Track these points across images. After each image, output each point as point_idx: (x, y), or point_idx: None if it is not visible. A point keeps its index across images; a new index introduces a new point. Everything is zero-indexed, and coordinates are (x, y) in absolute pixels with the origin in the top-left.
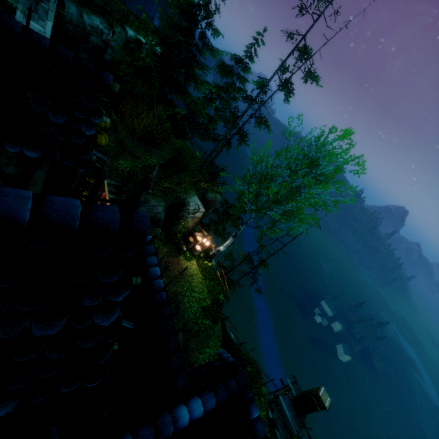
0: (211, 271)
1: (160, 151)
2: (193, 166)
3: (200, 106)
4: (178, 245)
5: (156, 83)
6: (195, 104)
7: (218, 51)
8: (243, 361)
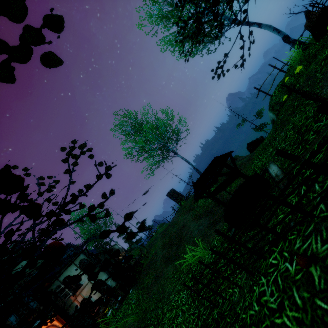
0: None
1: None
2: None
3: None
4: None
5: None
6: None
7: None
8: None
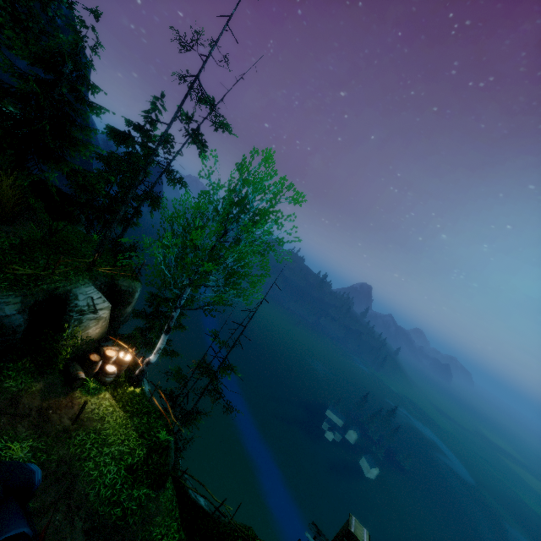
0: (142, 402)
1: (12, 228)
2: (86, 250)
3: (93, 180)
4: (68, 372)
5: (3, 144)
6: (84, 178)
7: (101, 107)
8: (228, 537)
